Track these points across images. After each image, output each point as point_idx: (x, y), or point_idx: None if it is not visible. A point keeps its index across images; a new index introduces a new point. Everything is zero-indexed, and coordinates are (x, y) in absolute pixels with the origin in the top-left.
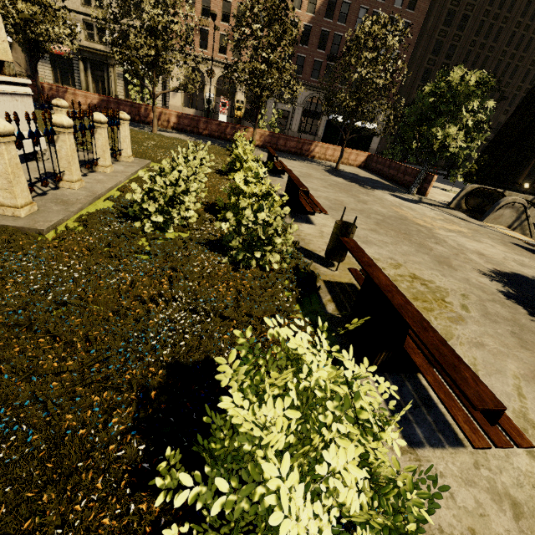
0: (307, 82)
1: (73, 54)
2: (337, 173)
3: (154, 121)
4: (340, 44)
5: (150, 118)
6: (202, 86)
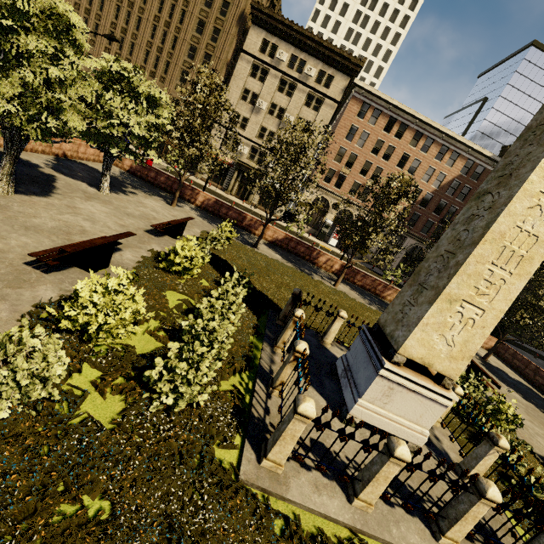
0: (416, 234)
1: (233, 165)
2: (496, 373)
3: (340, 279)
4: (454, 214)
5: (318, 260)
6: (324, 212)
